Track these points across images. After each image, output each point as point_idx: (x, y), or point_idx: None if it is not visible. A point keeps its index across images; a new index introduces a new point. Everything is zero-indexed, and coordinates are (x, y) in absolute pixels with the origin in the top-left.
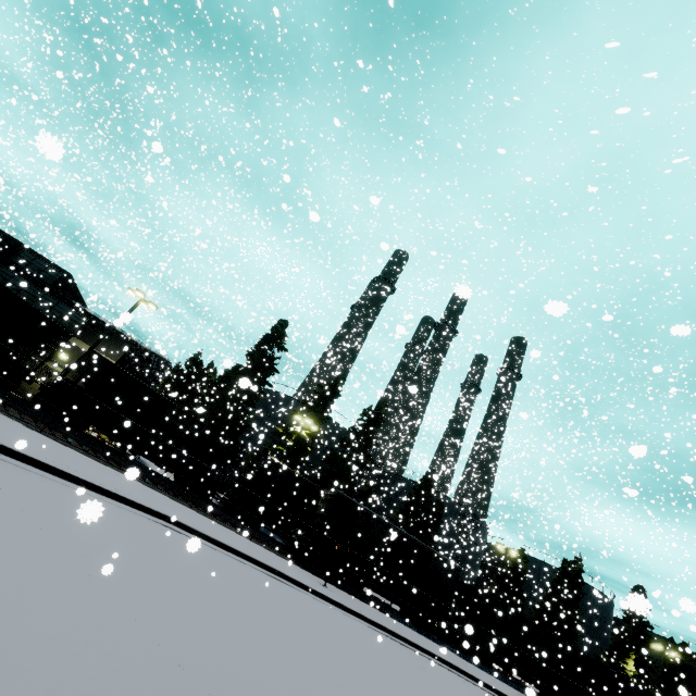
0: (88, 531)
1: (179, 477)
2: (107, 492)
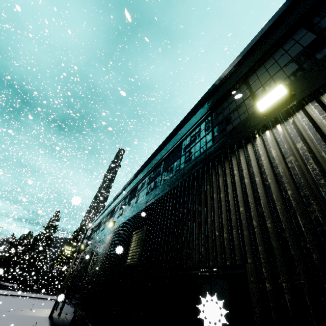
0: (1, 299)
1: (19, 284)
2: (0, 294)
